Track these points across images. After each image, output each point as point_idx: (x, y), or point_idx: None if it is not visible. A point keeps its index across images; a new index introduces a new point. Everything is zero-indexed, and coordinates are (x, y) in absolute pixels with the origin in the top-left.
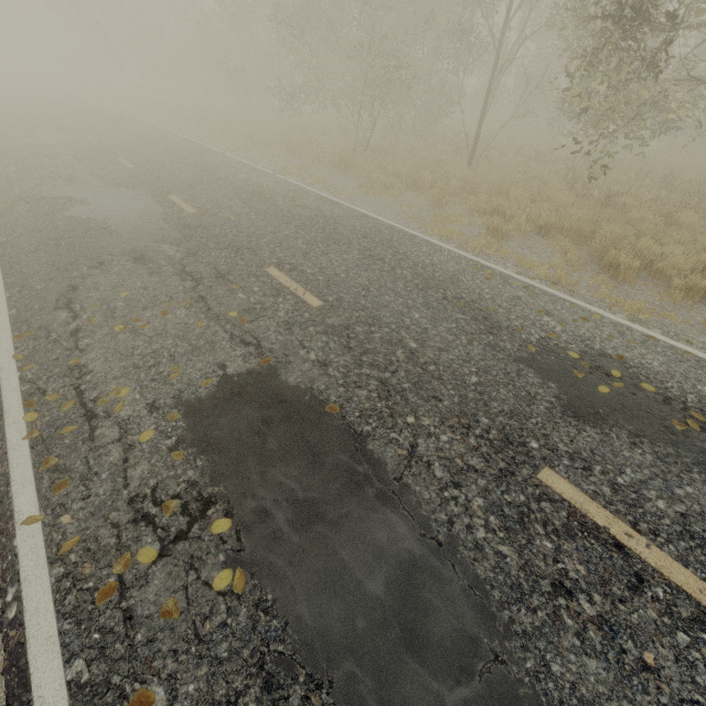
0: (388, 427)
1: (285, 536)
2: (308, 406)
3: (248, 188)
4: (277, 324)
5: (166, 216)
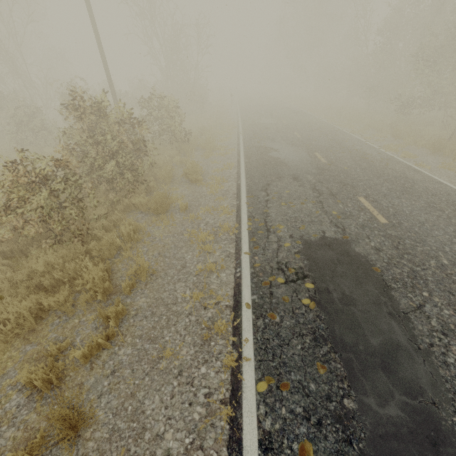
0: (408, 290)
1: (335, 302)
2: (362, 263)
3: (359, 154)
4: (356, 224)
5: (311, 162)
